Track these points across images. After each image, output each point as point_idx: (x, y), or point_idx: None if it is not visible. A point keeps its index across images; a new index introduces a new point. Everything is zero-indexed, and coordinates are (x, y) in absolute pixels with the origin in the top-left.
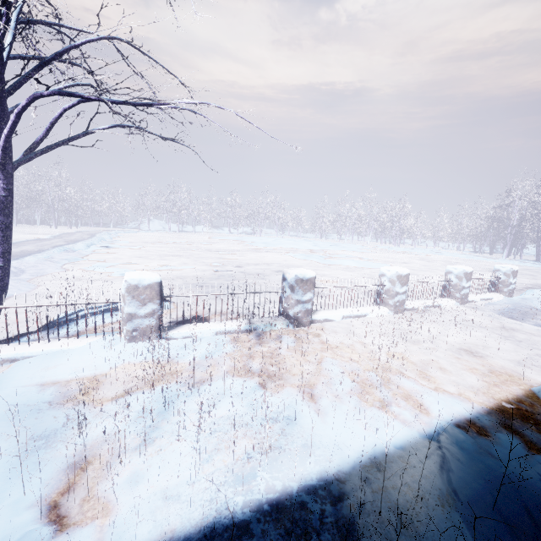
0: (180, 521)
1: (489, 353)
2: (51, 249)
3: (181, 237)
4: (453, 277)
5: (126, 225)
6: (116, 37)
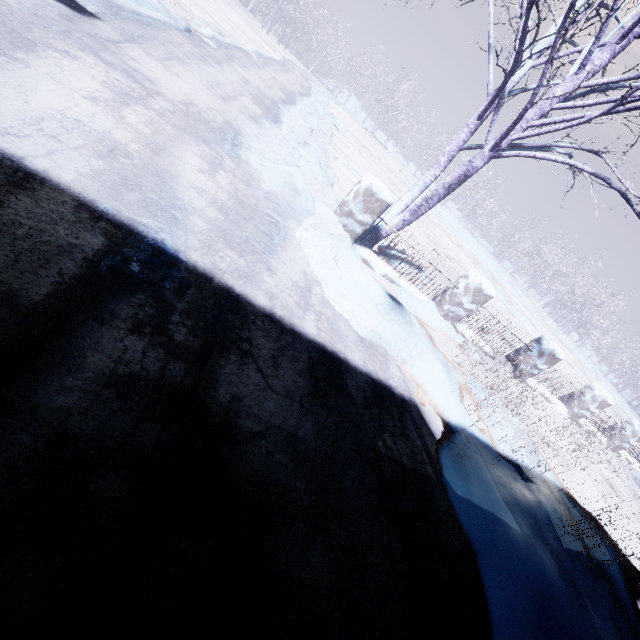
0: (513, 455)
1: (622, 498)
2: (299, 97)
3: (377, 150)
4: (629, 429)
5: (324, 78)
6: None
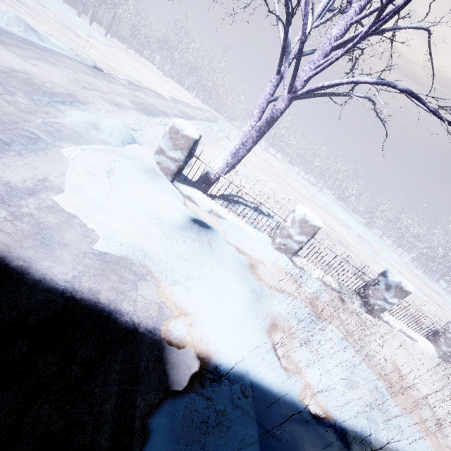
0: (338, 413)
1: None
2: (199, 120)
3: (266, 157)
4: None
5: (233, 121)
6: (429, 29)
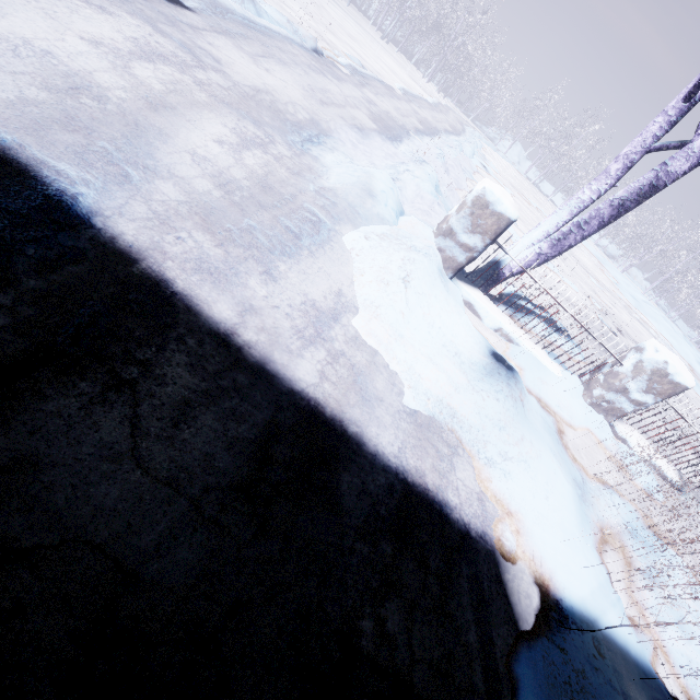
0: None
1: None
2: (443, 133)
3: (539, 200)
4: None
5: (485, 127)
6: None
